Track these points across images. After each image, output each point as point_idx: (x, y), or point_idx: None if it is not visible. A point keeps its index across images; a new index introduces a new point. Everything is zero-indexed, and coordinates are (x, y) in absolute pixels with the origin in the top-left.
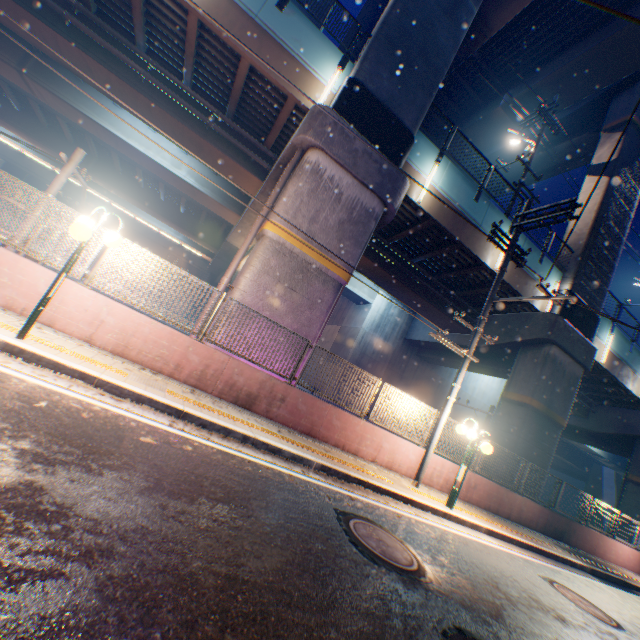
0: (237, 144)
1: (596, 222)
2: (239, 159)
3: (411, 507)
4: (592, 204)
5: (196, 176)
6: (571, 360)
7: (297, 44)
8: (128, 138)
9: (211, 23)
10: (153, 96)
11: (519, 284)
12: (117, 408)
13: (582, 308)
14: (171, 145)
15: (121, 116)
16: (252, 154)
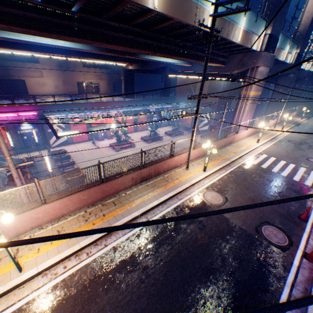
0: (221, 60)
1: (312, 20)
2: (219, 63)
3: (281, 134)
4: (312, 10)
5: None
6: (293, 75)
7: (257, 31)
8: (159, 59)
9: (242, 45)
10: (202, 59)
11: (286, 59)
12: (269, 144)
13: (300, 56)
14: None
15: None
16: (224, 60)
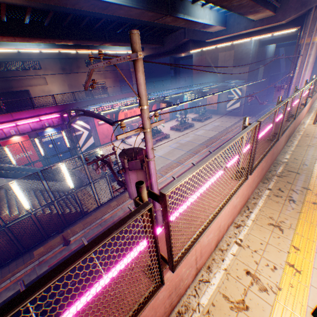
0: (275, 4)
1: None
2: (271, 10)
3: None
4: None
5: (214, 20)
6: None
7: None
8: (198, 20)
9: None
10: (260, 3)
11: None
12: None
13: None
14: (206, 10)
15: (194, 9)
16: (277, 5)
